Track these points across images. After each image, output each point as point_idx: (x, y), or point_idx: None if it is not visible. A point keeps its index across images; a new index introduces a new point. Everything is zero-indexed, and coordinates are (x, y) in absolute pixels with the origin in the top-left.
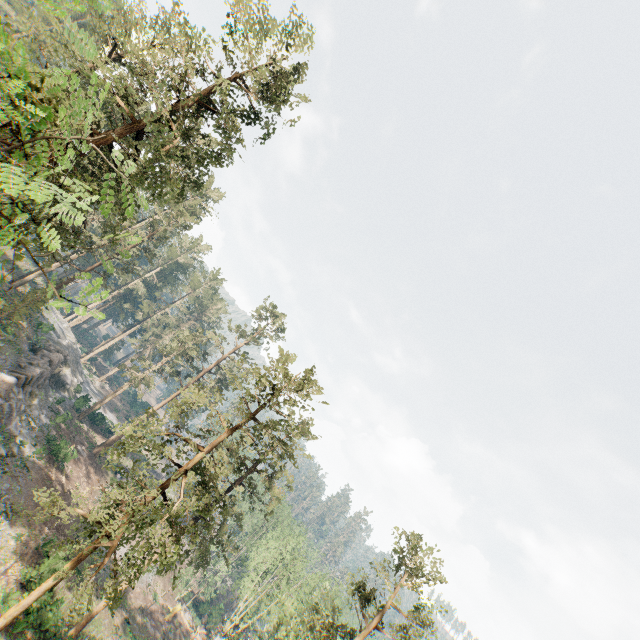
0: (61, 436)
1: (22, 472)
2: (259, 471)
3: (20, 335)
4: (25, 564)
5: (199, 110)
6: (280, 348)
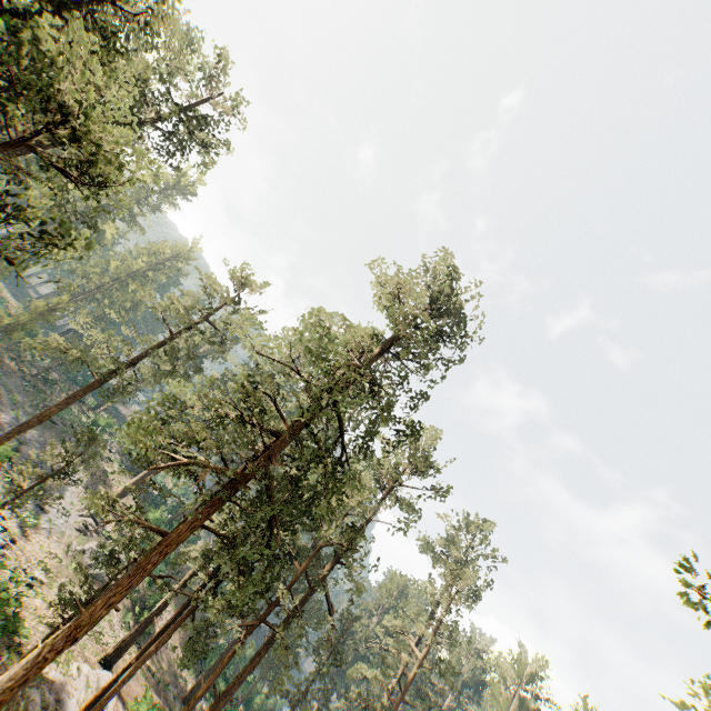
0: None
1: None
2: None
3: None
4: None
5: (379, 356)
6: None
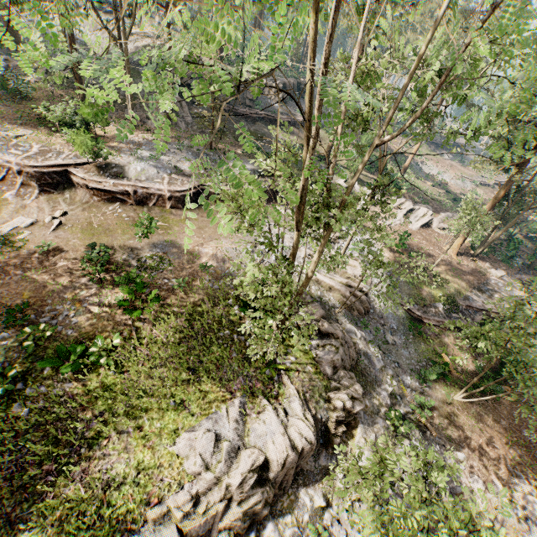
0: None
1: None
2: None
3: None
4: None
5: None
6: None
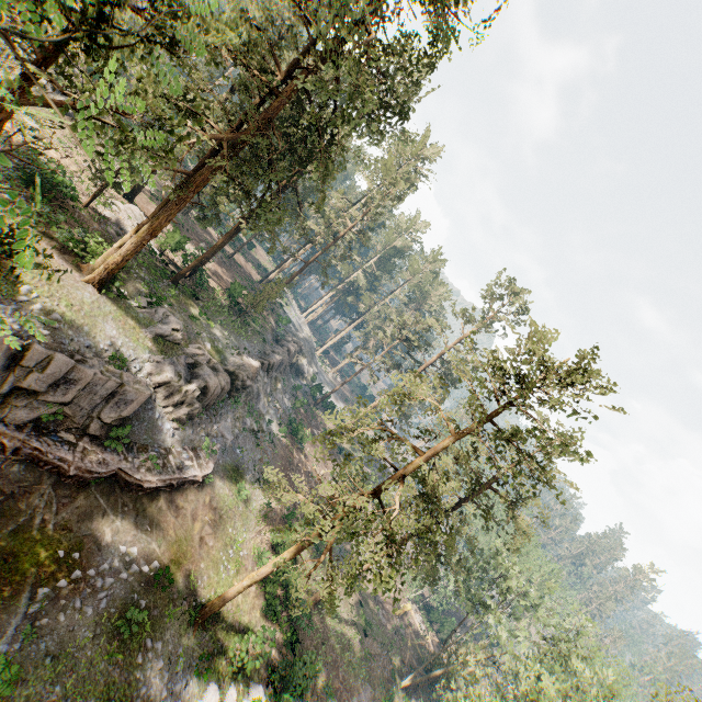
0: (300, 419)
1: (270, 447)
2: (500, 496)
3: (265, 327)
4: (274, 528)
5: None
6: (531, 320)
